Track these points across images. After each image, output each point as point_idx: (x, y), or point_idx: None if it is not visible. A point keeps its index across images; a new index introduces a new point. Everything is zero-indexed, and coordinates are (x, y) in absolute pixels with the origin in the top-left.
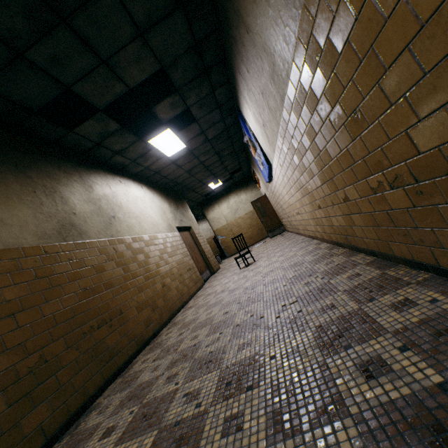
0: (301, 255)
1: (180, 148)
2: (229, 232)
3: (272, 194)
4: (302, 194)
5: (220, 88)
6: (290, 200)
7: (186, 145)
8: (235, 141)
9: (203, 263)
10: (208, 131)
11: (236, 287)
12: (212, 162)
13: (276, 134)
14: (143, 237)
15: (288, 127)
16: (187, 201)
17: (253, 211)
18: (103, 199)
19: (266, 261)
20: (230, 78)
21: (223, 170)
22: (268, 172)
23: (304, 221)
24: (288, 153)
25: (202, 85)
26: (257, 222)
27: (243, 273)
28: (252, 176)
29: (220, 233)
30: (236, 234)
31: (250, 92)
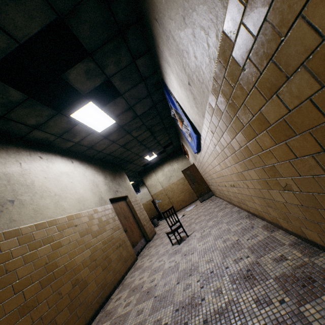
0: (249, 247)
1: (109, 124)
2: (165, 196)
3: (200, 164)
4: (245, 167)
5: (142, 58)
6: (222, 171)
7: (115, 121)
8: (164, 118)
9: (138, 232)
10: (137, 107)
11: (164, 292)
12: (145, 137)
13: (207, 84)
14: (58, 220)
15: (236, 46)
16: (127, 171)
17: (184, 177)
18: (1, 179)
19: (200, 241)
20: (150, 43)
21: (156, 144)
22: (196, 142)
23: (241, 195)
24: (228, 108)
25: (120, 50)
26: (188, 187)
27: (175, 256)
28: (182, 149)
29: (157, 197)
30: (170, 198)
31: (170, 39)
